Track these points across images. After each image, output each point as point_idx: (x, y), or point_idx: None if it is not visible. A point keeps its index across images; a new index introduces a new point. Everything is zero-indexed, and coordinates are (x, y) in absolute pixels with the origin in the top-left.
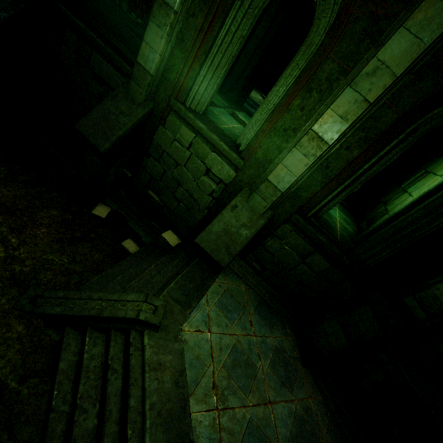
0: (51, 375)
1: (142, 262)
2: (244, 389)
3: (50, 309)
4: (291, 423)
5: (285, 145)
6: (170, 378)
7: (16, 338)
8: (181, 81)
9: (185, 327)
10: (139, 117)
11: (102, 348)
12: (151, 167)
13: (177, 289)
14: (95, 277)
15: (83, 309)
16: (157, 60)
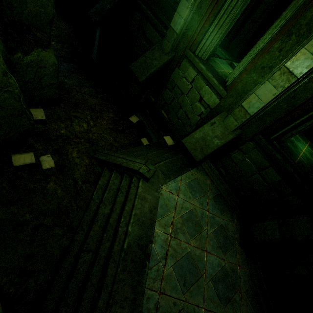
0: (95, 185)
1: (149, 150)
2: (191, 235)
3: (100, 156)
4: (218, 270)
5: (260, 80)
6: (148, 207)
7: (84, 164)
8: (194, 36)
9: (163, 187)
10: (164, 61)
11: (119, 182)
12: (166, 95)
13: (164, 166)
14: (123, 150)
15: (114, 160)
16: (182, 23)
